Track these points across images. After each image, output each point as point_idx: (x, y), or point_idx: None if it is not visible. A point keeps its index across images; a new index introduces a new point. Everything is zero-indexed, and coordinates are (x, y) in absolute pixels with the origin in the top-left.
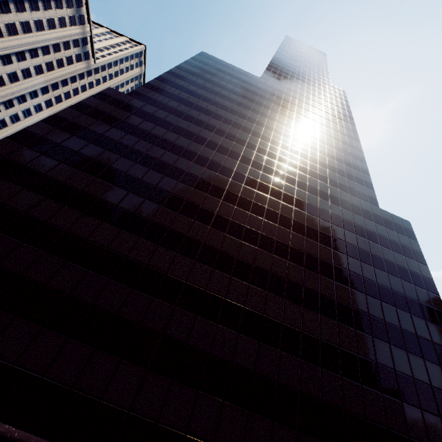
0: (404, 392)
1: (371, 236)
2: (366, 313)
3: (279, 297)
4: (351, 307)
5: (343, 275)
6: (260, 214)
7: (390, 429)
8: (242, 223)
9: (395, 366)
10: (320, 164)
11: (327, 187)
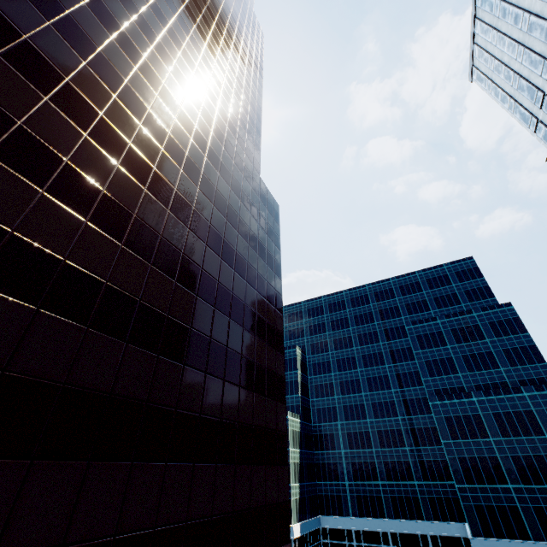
0: (230, 371)
1: (245, 200)
2: (215, 280)
3: (74, 213)
4: (201, 268)
5: (202, 227)
6: (80, 49)
7: (204, 415)
8: (14, 22)
9: (229, 342)
10: (214, 78)
11: (214, 111)
